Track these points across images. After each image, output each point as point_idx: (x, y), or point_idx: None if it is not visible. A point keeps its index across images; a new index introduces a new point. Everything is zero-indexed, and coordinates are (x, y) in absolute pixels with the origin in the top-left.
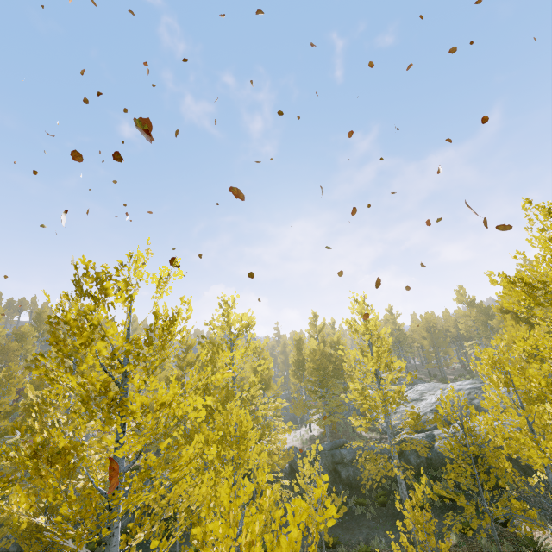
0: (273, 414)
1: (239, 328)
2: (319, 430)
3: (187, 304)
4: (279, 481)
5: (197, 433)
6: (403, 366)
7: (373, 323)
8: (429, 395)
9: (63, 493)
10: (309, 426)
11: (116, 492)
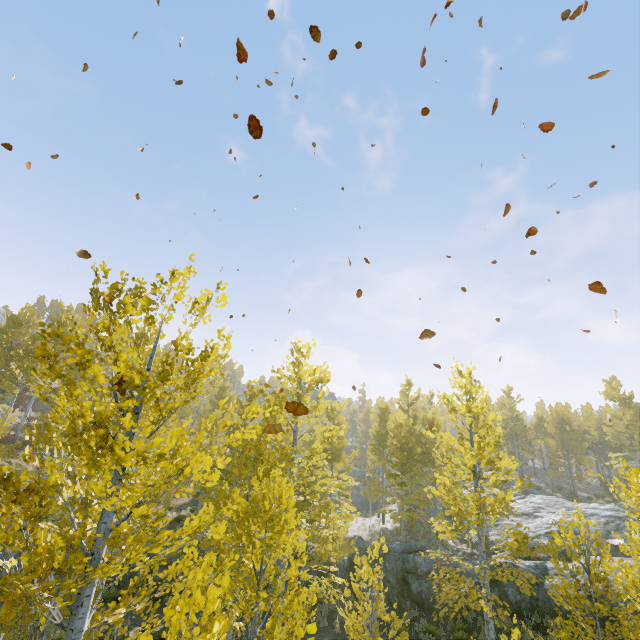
0: (340, 492)
1: (309, 382)
2: (394, 524)
3: (226, 338)
4: (330, 576)
5: (226, 497)
6: (512, 467)
7: (478, 405)
8: (547, 512)
9: (24, 540)
10: (382, 516)
11: (78, 554)
